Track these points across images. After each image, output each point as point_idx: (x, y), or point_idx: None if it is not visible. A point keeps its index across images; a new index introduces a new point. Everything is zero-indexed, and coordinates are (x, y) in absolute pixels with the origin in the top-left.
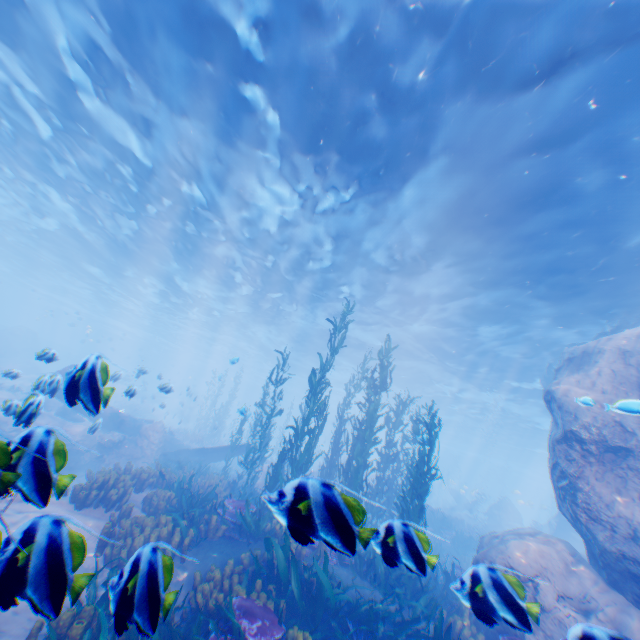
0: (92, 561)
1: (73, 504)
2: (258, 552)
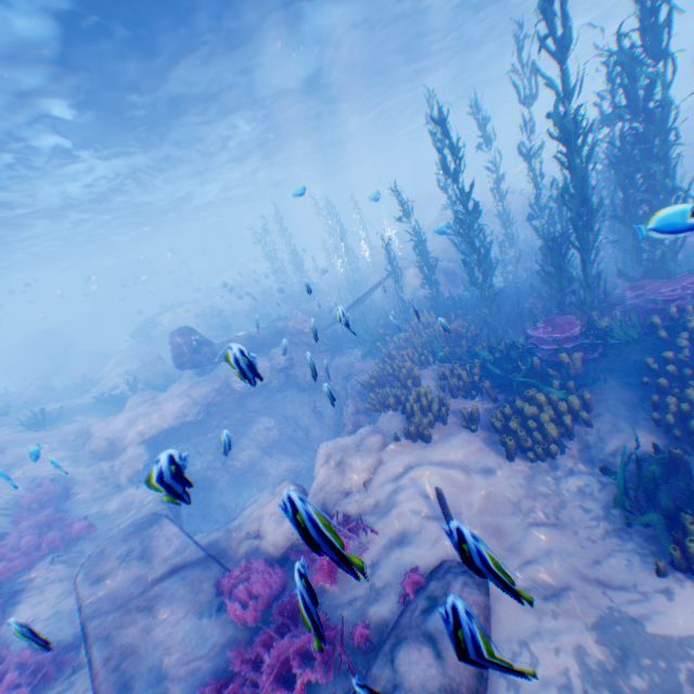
0: (518, 468)
1: (414, 441)
2: (670, 356)
